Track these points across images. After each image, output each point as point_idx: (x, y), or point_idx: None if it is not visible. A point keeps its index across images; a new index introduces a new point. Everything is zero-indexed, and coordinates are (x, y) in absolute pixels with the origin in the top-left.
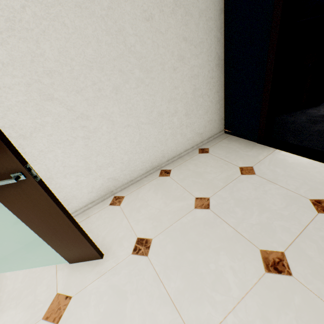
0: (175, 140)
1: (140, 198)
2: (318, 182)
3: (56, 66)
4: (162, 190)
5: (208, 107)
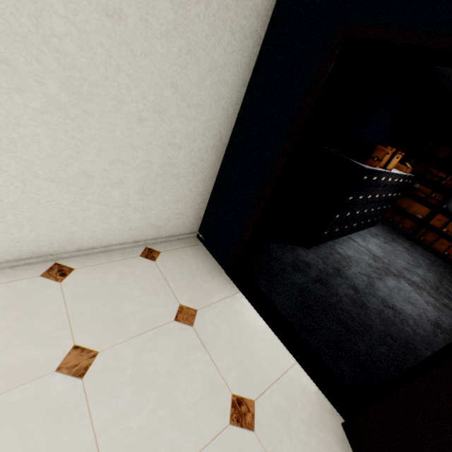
0: (105, 224)
1: None
2: (256, 365)
3: None
4: (24, 308)
5: (184, 195)
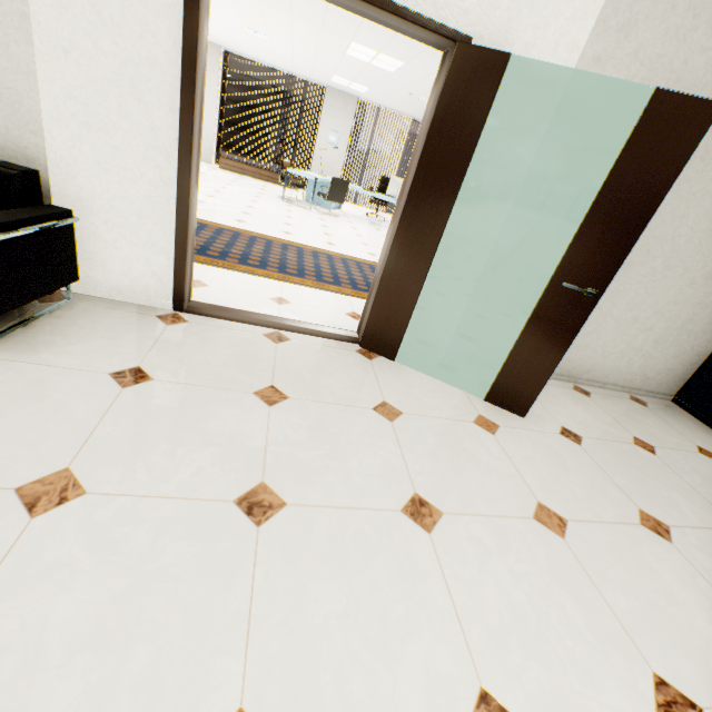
0: (616, 362)
1: (553, 396)
2: None
3: None
4: (582, 404)
5: (684, 351)
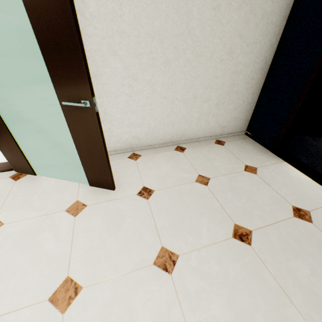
0: (198, 125)
1: (154, 161)
2: (307, 197)
3: (128, 28)
4: (173, 160)
5: (239, 105)
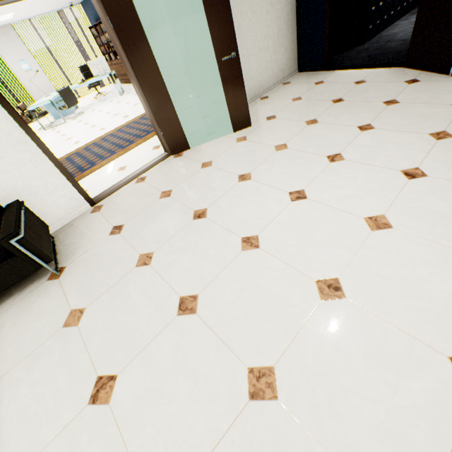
0: (267, 74)
1: (256, 109)
2: (358, 76)
3: None
4: (268, 103)
5: (287, 46)
